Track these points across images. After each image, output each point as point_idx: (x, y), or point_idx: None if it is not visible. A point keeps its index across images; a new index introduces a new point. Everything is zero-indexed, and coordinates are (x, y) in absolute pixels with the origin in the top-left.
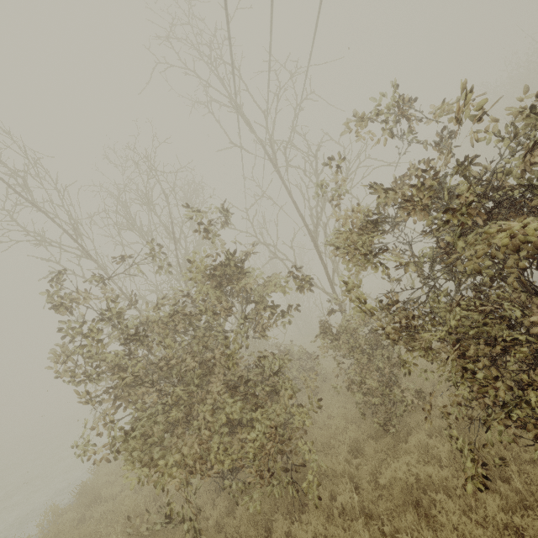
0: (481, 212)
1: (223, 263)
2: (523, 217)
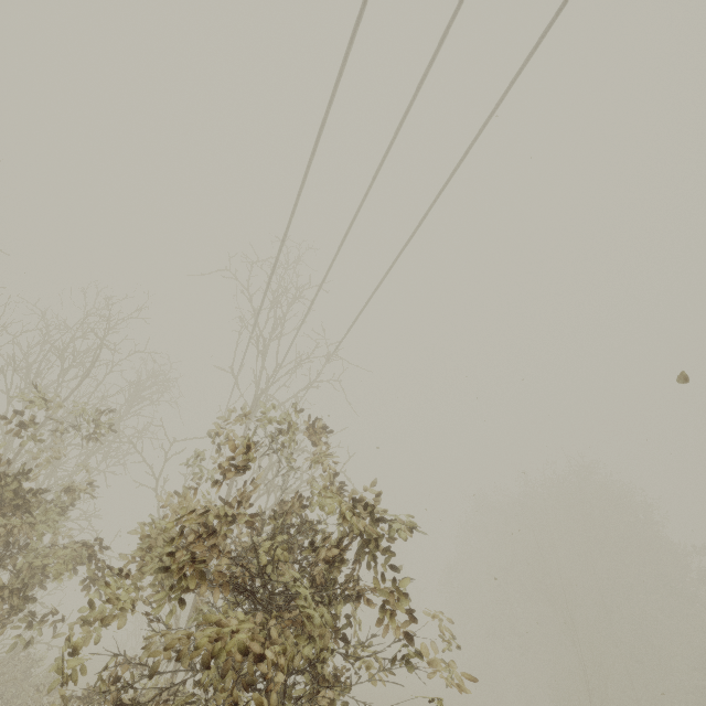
0: (223, 584)
1: (3, 477)
2: (279, 624)
